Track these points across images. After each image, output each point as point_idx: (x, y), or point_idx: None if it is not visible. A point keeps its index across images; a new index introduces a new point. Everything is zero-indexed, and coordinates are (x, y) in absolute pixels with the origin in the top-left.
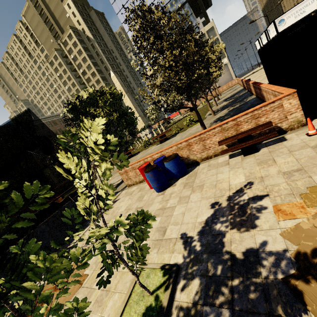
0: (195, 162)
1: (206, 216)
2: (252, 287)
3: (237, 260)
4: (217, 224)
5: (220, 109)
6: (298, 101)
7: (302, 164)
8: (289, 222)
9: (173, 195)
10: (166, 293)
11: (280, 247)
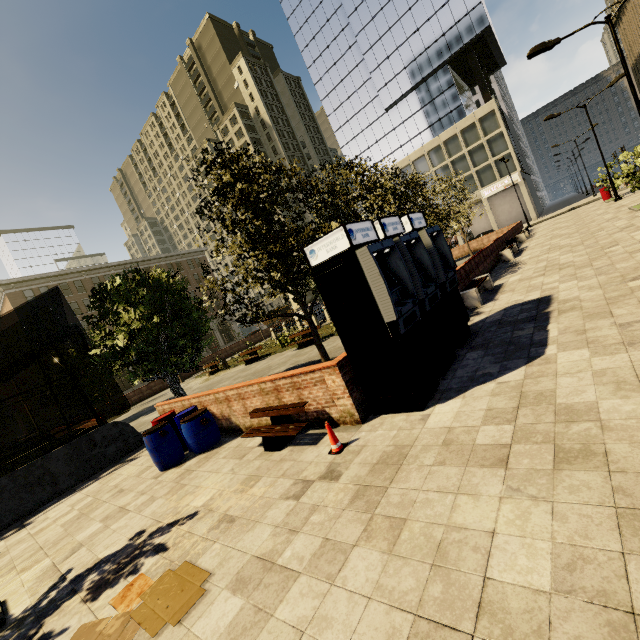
0: (239, 429)
1: (110, 551)
2: None
3: None
4: (96, 572)
5: None
6: (343, 381)
7: (248, 510)
8: (110, 610)
9: (154, 488)
10: None
11: None
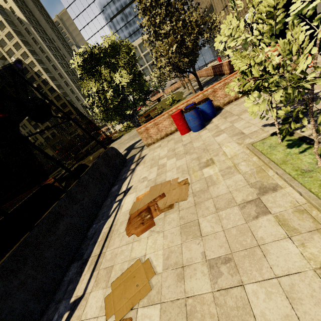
0: (218, 108)
1: None
2: None
3: None
4: None
5: (196, 90)
6: None
7: None
8: None
9: (219, 125)
10: (296, 134)
11: None
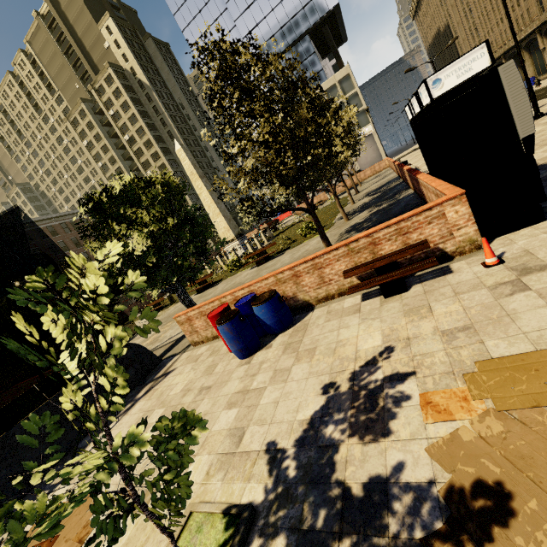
0: (307, 305)
1: (312, 410)
2: None
3: (352, 500)
4: (328, 425)
5: (358, 209)
6: (469, 208)
7: (472, 317)
8: (442, 426)
9: (264, 366)
10: None
11: (423, 475)
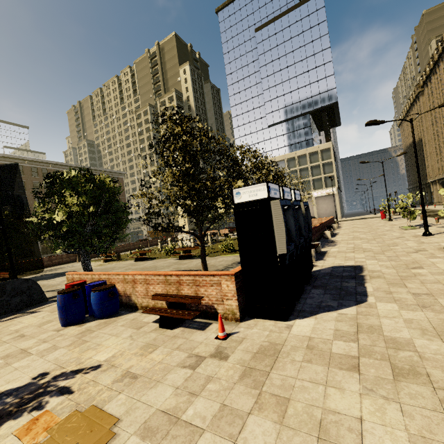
0: (135, 306)
1: (12, 386)
2: None
3: None
4: None
5: None
6: (235, 287)
7: (149, 371)
8: (13, 440)
9: (56, 338)
10: None
11: None
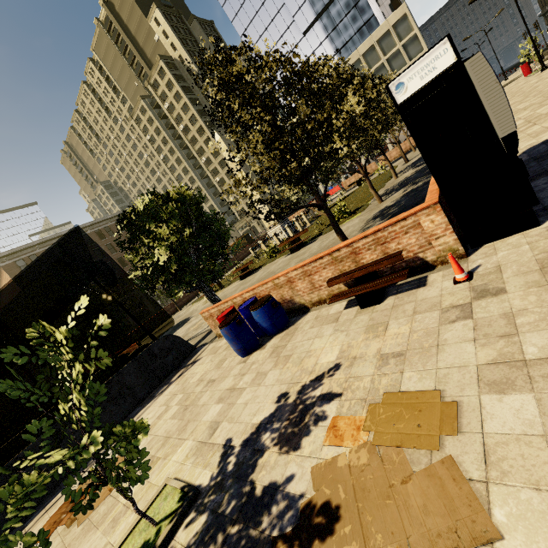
0: (303, 308)
1: (264, 416)
2: (244, 540)
3: (253, 498)
4: (267, 432)
5: (396, 187)
6: (445, 217)
7: (410, 343)
8: (332, 449)
9: (252, 367)
10: (166, 528)
11: (300, 489)
